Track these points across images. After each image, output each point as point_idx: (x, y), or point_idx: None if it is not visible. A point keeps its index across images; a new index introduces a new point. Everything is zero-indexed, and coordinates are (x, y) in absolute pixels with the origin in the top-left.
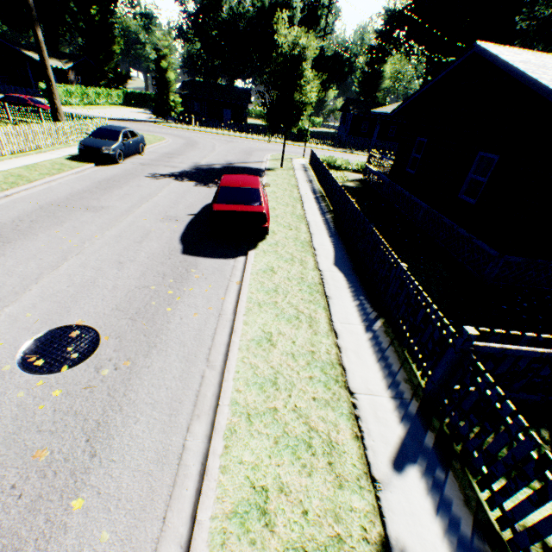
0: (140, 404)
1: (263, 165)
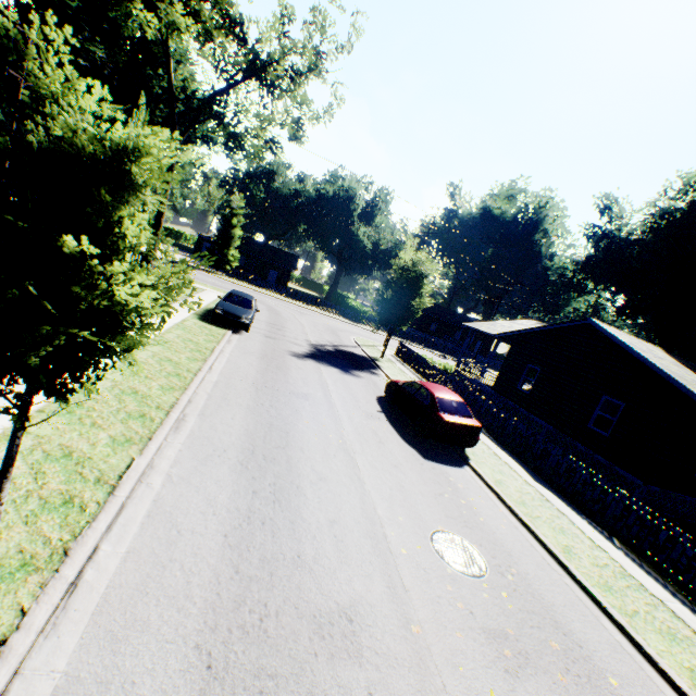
0: (558, 605)
1: (361, 351)
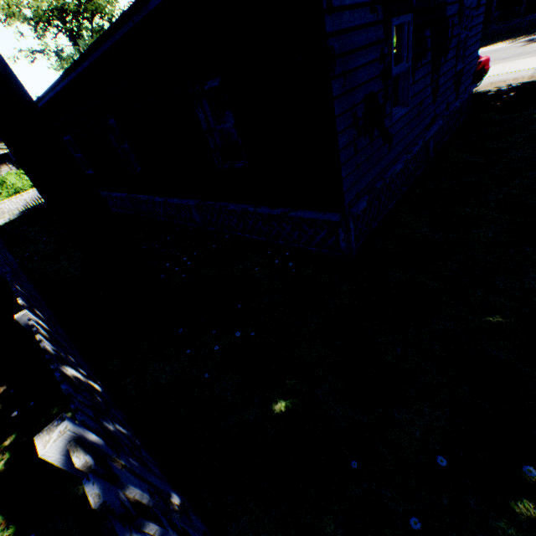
0: None
1: None
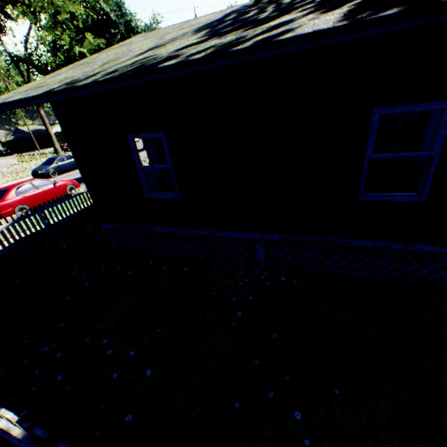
0: None
1: None
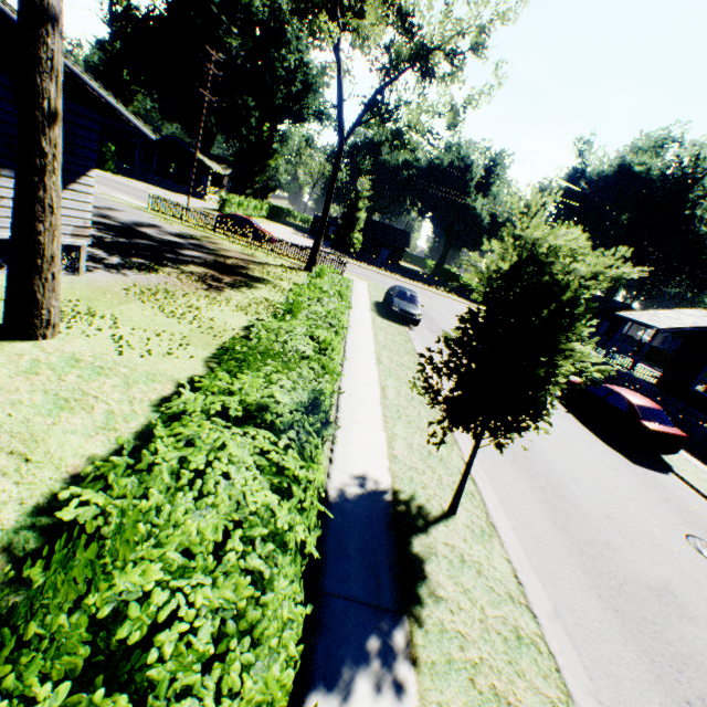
0: None
1: None
